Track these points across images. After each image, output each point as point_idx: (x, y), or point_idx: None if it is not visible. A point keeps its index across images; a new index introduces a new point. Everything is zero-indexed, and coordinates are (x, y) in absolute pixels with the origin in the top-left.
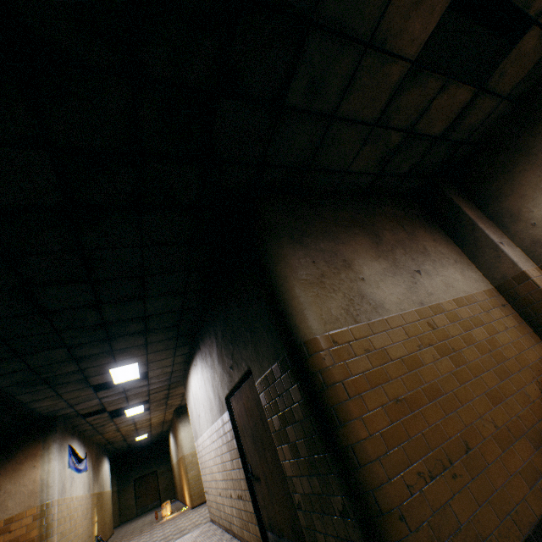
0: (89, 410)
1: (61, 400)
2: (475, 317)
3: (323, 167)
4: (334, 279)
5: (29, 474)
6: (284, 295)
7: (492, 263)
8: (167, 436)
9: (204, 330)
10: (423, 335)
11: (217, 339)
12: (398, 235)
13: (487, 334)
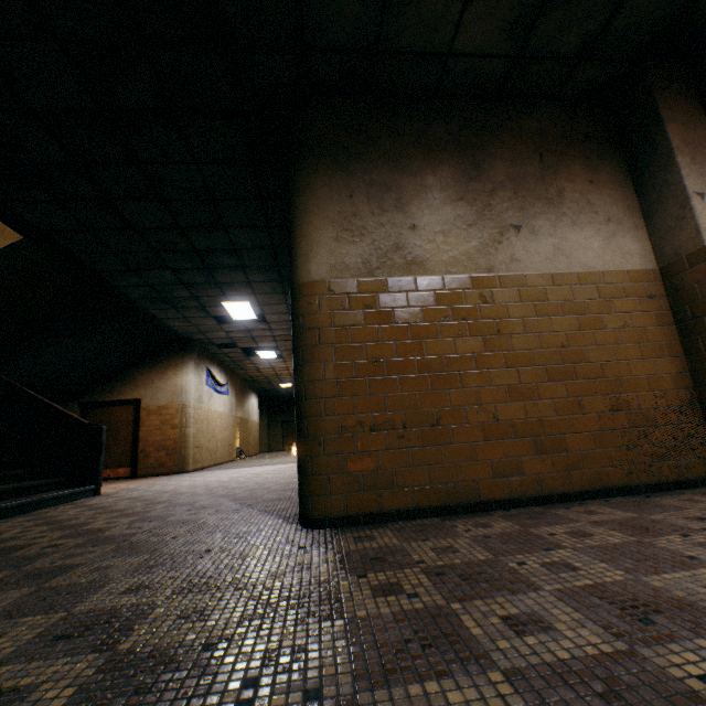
0: (220, 341)
1: (190, 325)
2: (575, 302)
3: (404, 48)
4: (368, 222)
5: (172, 379)
6: (297, 232)
7: (670, 229)
8: None
9: None
10: (462, 308)
11: None
12: (520, 169)
13: (577, 327)
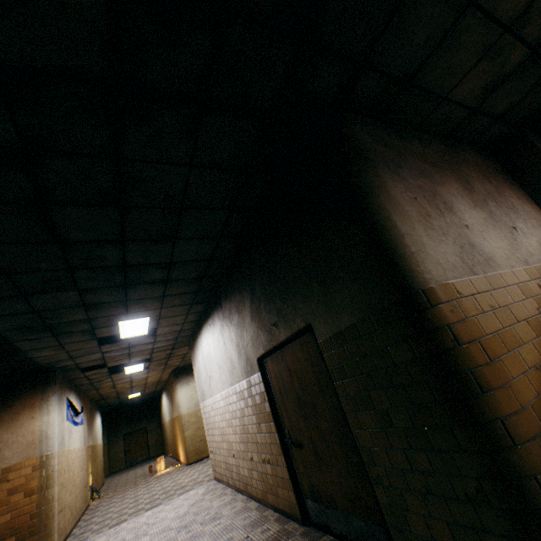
0: (89, 364)
1: (62, 352)
2: None
3: (425, 85)
4: (440, 222)
5: (27, 425)
6: (392, 231)
7: None
8: (158, 396)
9: (231, 285)
10: (538, 298)
11: (253, 294)
12: (486, 187)
13: None
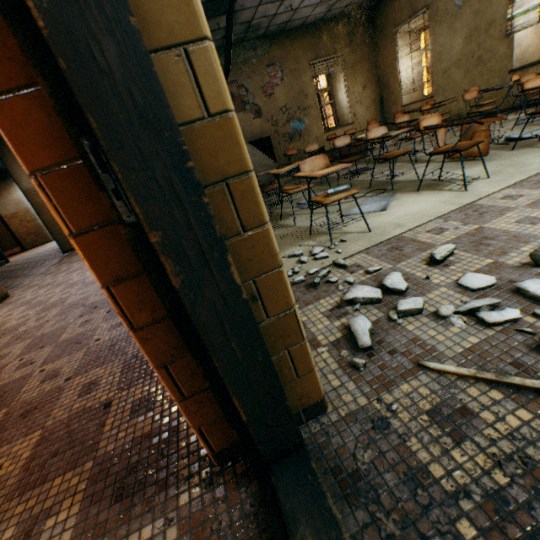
0: None
1: None
2: None
3: None
4: None
5: (10, 197)
6: (11, 173)
7: None
8: None
9: None
10: None
11: None
12: None
13: None
